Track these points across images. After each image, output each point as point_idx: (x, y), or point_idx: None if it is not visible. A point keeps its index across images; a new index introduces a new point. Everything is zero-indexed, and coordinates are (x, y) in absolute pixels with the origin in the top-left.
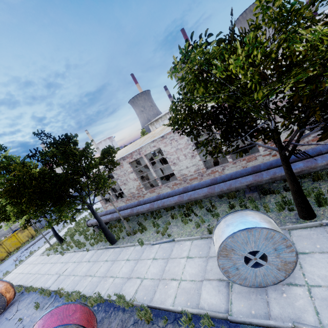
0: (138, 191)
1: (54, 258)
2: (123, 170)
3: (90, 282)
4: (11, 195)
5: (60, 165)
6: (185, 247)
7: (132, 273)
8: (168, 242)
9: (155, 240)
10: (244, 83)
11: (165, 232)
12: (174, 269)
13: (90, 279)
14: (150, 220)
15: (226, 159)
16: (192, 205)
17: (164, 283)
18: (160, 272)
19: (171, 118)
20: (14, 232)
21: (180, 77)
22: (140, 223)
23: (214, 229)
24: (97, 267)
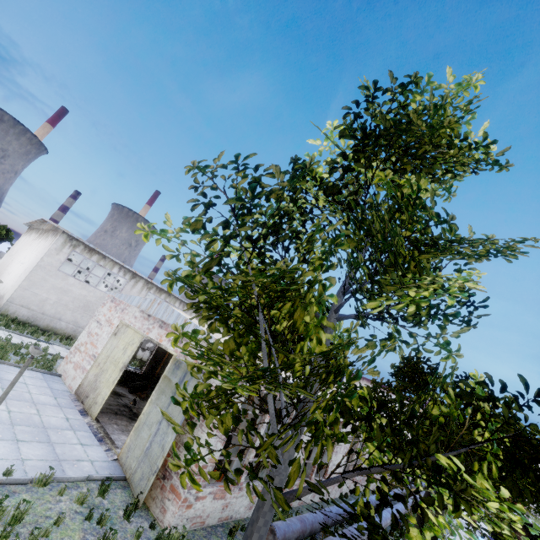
0: None
1: None
2: None
3: None
4: None
5: None
6: None
7: None
8: None
9: None
10: None
11: None
12: None
13: None
14: None
15: None
16: None
17: None
18: None
19: None
20: None
21: None
22: None
23: None
24: None
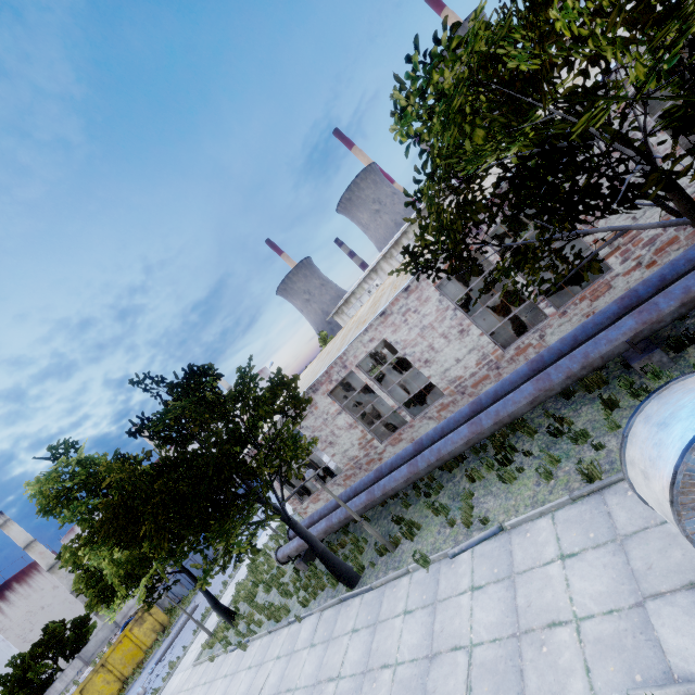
0: (364, 452)
1: (228, 663)
2: (319, 415)
3: (337, 694)
4: (116, 525)
5: (194, 437)
6: (540, 535)
7: (434, 641)
8: (490, 537)
9: (452, 543)
10: (570, 88)
11: (470, 519)
12: (543, 598)
13: (332, 687)
14: (418, 504)
15: (538, 315)
16: (506, 436)
17: (534, 640)
18: (507, 618)
19: (430, 220)
20: (125, 628)
21: (423, 128)
22: (397, 517)
23: (624, 452)
24: (338, 654)
